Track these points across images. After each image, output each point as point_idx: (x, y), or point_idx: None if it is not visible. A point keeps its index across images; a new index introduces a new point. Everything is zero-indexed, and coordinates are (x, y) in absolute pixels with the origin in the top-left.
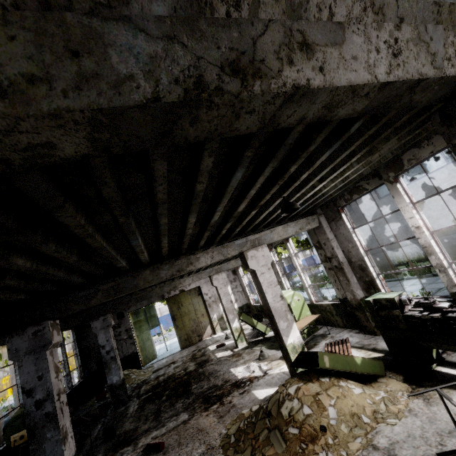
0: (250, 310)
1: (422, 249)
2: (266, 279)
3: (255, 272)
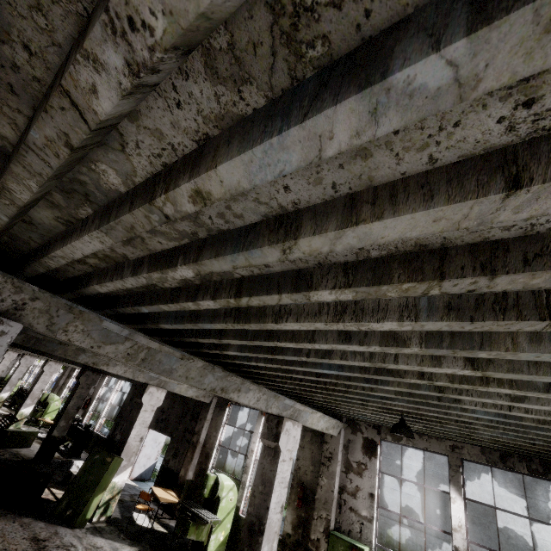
0: (1, 382)
1: (111, 411)
2: (5, 363)
3: (4, 358)
